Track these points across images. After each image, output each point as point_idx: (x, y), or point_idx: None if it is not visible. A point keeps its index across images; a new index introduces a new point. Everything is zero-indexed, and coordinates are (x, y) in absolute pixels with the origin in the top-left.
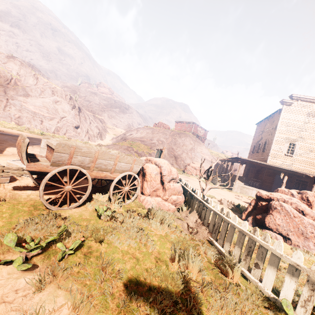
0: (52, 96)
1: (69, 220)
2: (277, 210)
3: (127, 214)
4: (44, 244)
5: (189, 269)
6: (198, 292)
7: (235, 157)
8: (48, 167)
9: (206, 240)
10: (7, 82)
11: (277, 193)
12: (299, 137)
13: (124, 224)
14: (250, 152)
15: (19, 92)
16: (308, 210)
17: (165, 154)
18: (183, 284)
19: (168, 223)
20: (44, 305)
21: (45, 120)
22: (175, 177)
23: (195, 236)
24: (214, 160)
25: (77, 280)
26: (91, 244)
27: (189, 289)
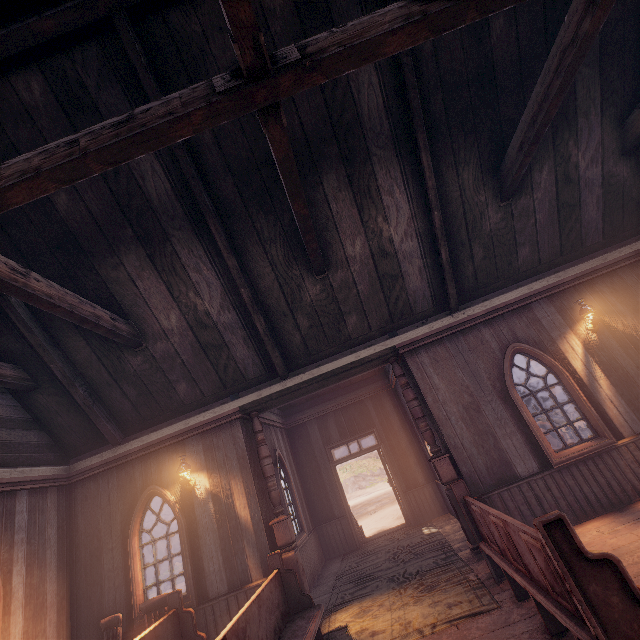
0: None
1: None
2: None
3: None
4: None
5: None
6: None
7: None
8: None
9: None
10: None
11: None
12: None
13: None
14: None
15: None
16: None
17: None
18: None
19: None
20: None
21: None
22: None
23: None
24: None
25: None
26: None
27: None
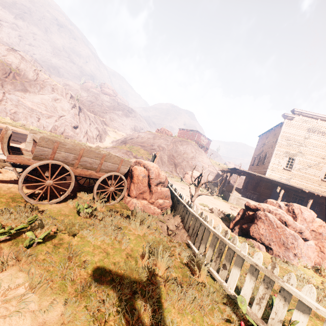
0: (52, 94)
1: (46, 214)
2: (262, 220)
3: (108, 213)
4: (13, 231)
5: (158, 266)
6: (159, 285)
7: (233, 168)
8: (30, 160)
9: (185, 244)
10: (5, 76)
11: (265, 203)
12: (299, 152)
13: (102, 221)
14: (250, 165)
15: (18, 86)
16: (291, 221)
17: (165, 161)
18: (146, 277)
19: (147, 224)
20: (0, 282)
21: (42, 117)
22: (163, 181)
23: (173, 238)
24: (215, 170)
25: (40, 265)
26: (64, 237)
27: (153, 283)
